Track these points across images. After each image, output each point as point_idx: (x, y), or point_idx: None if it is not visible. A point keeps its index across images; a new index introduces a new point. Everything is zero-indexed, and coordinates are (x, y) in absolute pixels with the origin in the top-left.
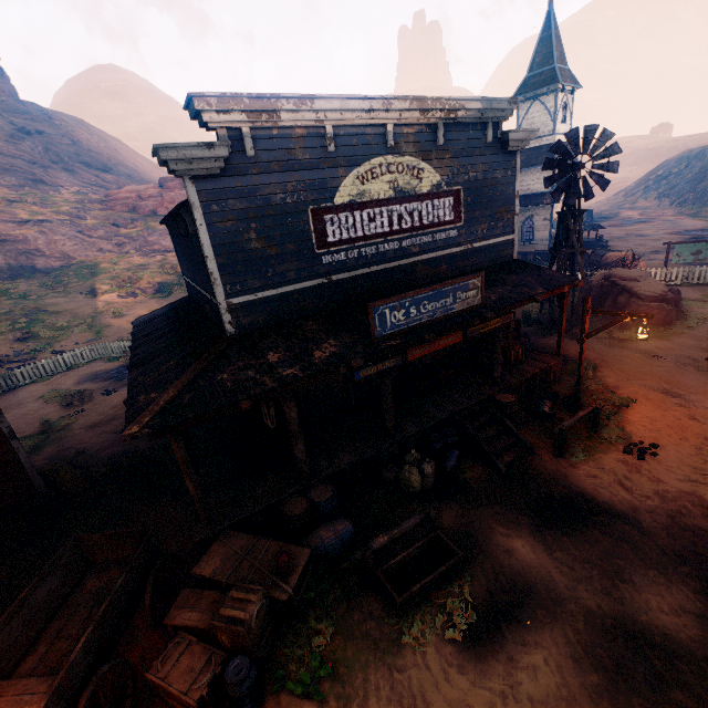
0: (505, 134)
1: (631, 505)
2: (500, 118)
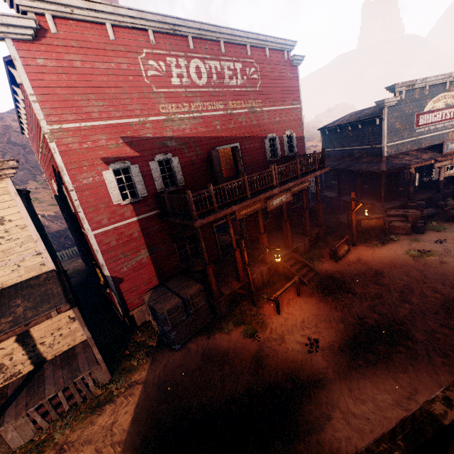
0: None
1: None
2: None
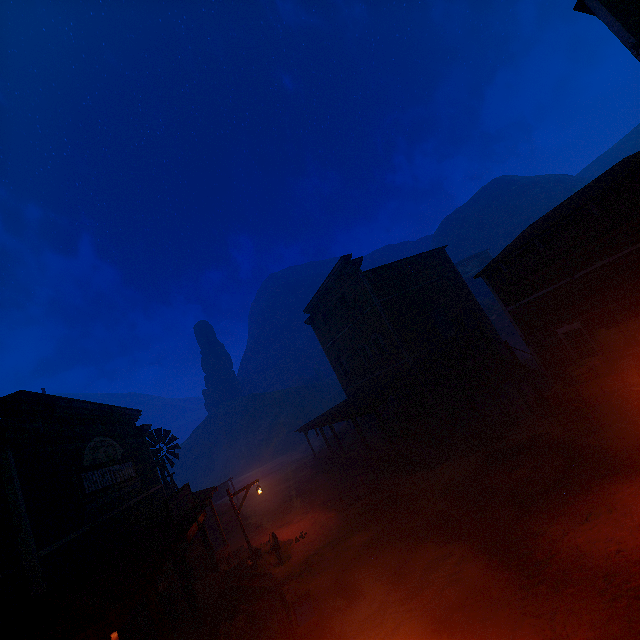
0: (140, 427)
1: (321, 543)
2: (135, 420)
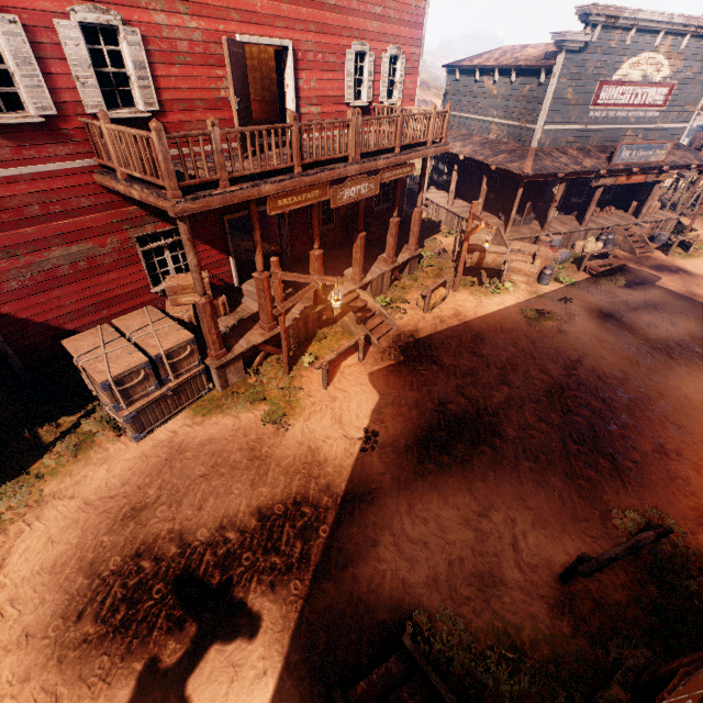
0: None
1: (701, 273)
2: None
